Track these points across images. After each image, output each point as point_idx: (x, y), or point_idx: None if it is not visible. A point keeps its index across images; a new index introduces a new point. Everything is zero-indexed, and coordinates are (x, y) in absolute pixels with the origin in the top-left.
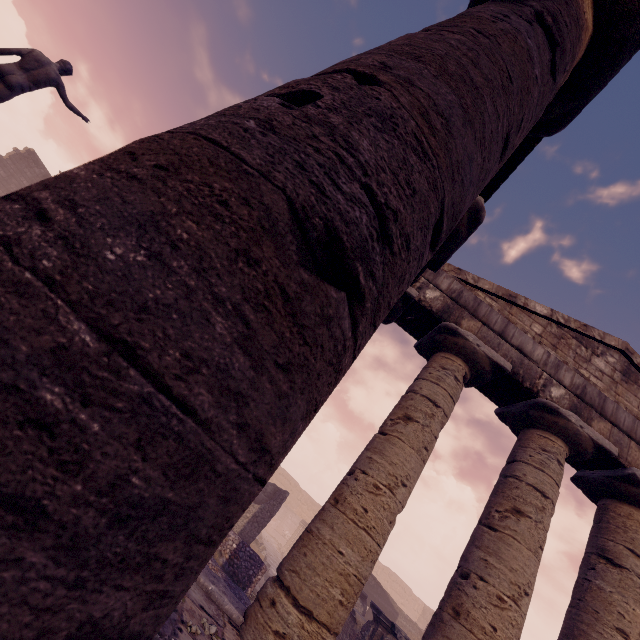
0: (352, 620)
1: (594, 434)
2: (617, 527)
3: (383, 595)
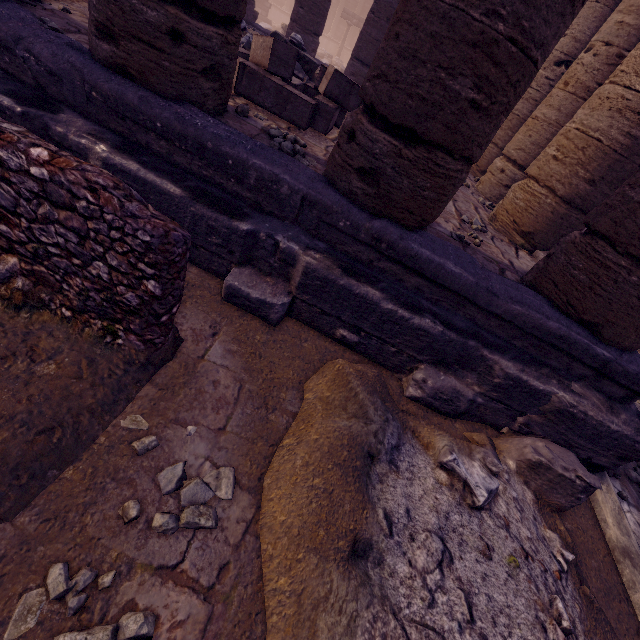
0: None
1: None
2: None
3: None
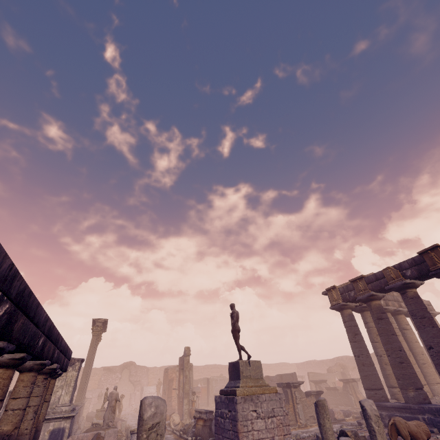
0: (335, 390)
1: (393, 308)
2: (401, 321)
3: (318, 375)
